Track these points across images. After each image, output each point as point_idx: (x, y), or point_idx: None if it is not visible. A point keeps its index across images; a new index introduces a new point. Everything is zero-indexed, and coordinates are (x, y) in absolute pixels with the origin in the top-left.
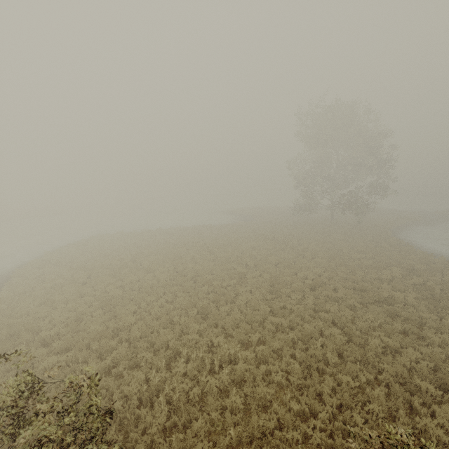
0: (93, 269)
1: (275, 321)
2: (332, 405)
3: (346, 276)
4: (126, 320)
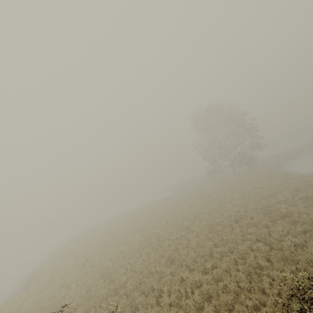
0: (88, 253)
1: (219, 250)
2: (273, 295)
3: (256, 206)
4: (121, 281)
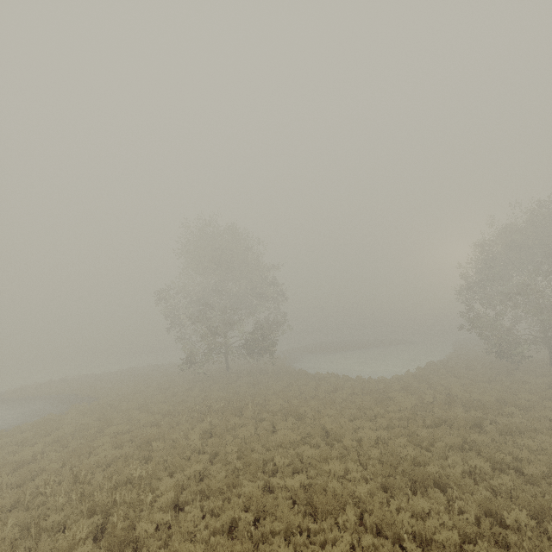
0: None
1: None
2: None
3: (392, 417)
4: None
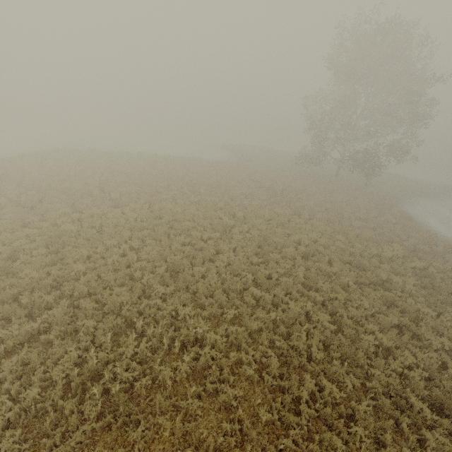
0: (47, 192)
1: (257, 294)
2: (308, 415)
3: (344, 246)
4: (74, 268)
